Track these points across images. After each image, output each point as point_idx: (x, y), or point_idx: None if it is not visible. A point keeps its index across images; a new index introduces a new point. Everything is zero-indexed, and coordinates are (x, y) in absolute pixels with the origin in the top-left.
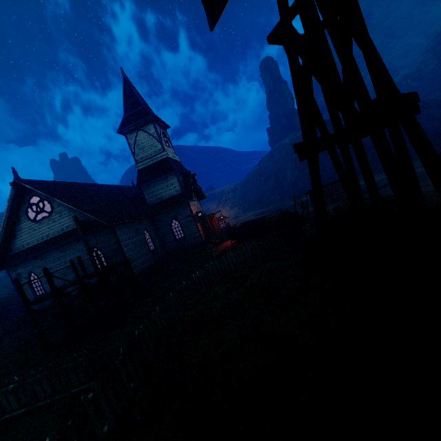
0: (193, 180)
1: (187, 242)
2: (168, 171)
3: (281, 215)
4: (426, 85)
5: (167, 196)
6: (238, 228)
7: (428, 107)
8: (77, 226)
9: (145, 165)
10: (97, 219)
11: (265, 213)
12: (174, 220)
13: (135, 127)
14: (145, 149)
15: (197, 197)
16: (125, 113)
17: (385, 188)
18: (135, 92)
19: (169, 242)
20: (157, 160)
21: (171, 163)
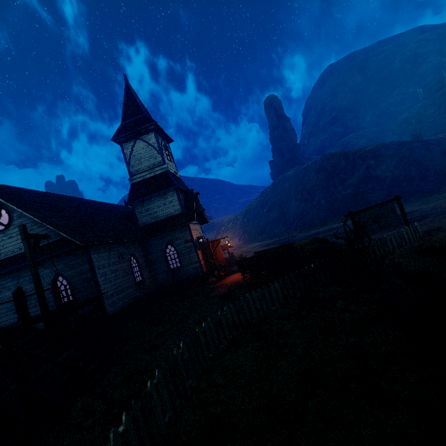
0: (196, 199)
1: (183, 274)
2: (167, 186)
3: (316, 242)
4: (427, 128)
5: (164, 215)
6: (254, 258)
7: (440, 144)
8: (23, 240)
9: (141, 178)
10: (66, 236)
11: (272, 244)
12: (169, 247)
13: (133, 135)
14: (142, 161)
15: (198, 220)
16: (124, 120)
17: (428, 218)
18: (137, 99)
19: (161, 272)
20: (155, 174)
21: (172, 178)
